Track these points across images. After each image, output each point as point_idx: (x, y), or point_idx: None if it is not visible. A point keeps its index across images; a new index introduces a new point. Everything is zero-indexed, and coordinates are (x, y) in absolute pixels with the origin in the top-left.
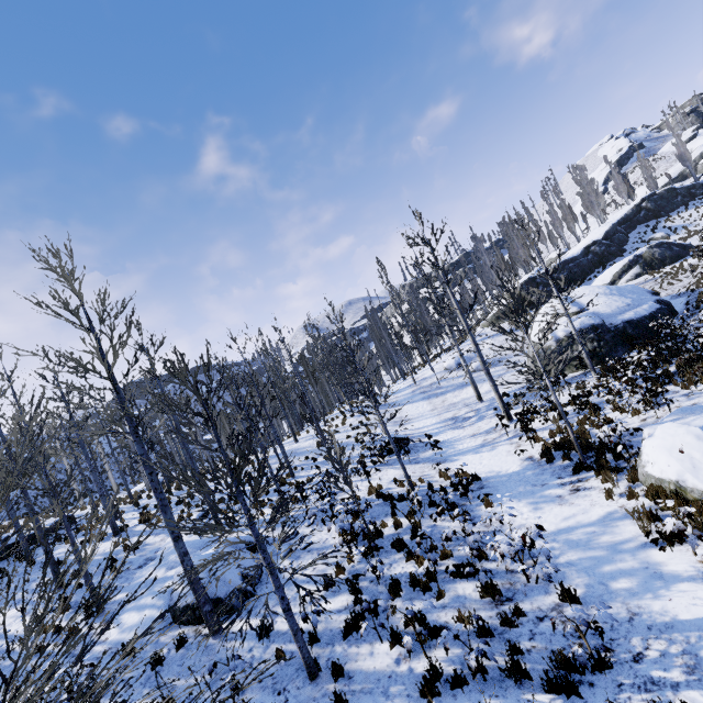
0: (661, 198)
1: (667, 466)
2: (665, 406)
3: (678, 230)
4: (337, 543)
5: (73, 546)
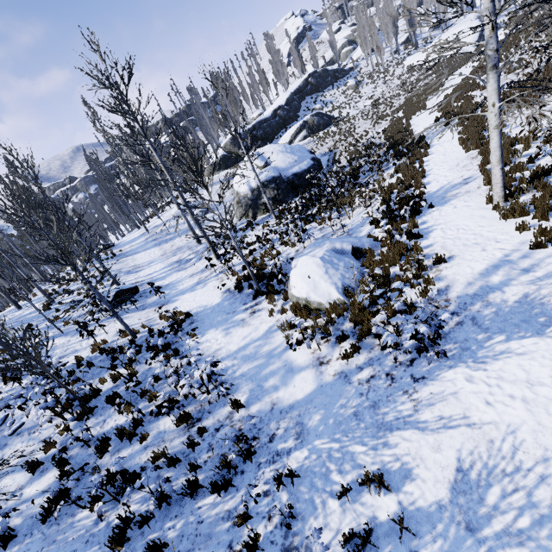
0: (320, 76)
1: (302, 288)
2: (309, 239)
3: (328, 104)
4: (53, 414)
5: None
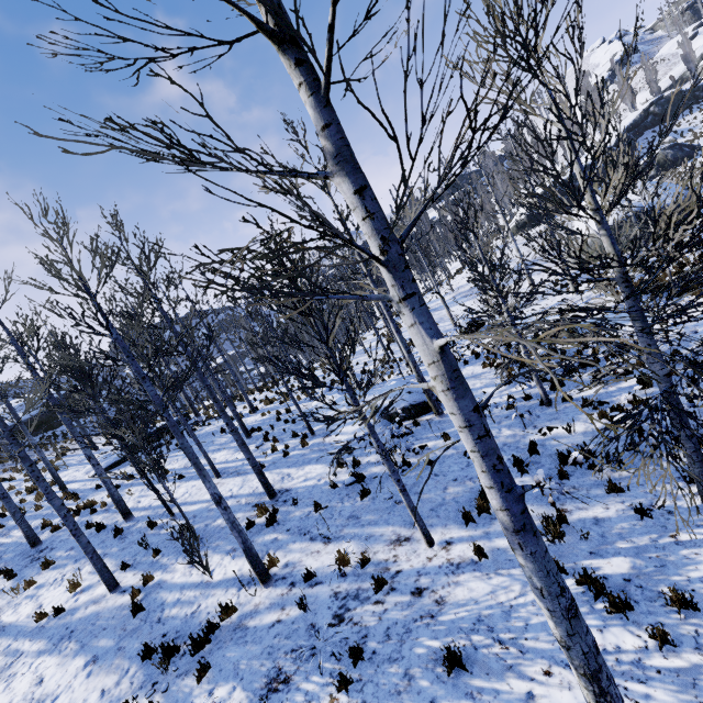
0: (668, 102)
1: None
2: None
3: (684, 133)
4: (486, 371)
5: (286, 388)
